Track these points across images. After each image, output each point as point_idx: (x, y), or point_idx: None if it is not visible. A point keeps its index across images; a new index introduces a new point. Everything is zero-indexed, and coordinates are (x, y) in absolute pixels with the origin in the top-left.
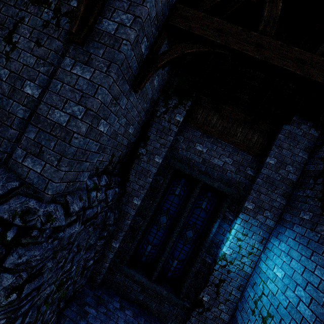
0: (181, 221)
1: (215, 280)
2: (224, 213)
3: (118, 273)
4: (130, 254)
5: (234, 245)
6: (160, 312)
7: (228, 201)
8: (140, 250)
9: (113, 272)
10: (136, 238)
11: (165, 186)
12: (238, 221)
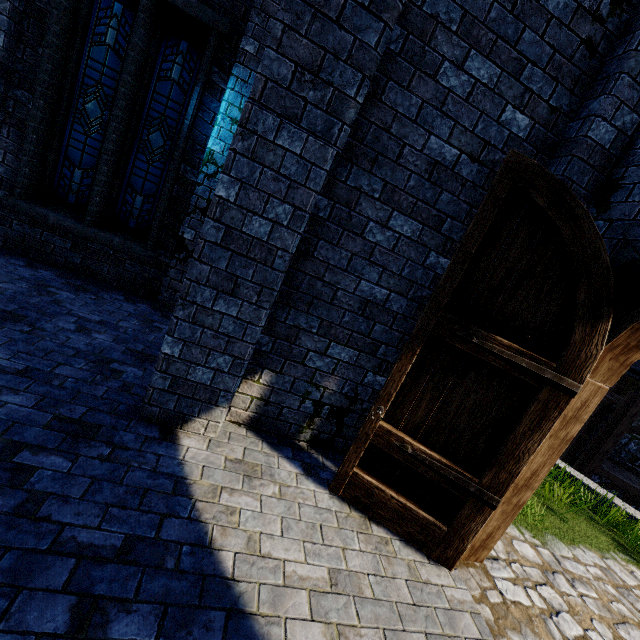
0: (119, 94)
1: (200, 203)
2: (206, 75)
3: (14, 220)
4: (26, 175)
5: (226, 134)
6: (120, 279)
7: (211, 42)
8: (60, 181)
9: (2, 218)
10: (26, 137)
11: (64, 3)
12: (231, 84)
